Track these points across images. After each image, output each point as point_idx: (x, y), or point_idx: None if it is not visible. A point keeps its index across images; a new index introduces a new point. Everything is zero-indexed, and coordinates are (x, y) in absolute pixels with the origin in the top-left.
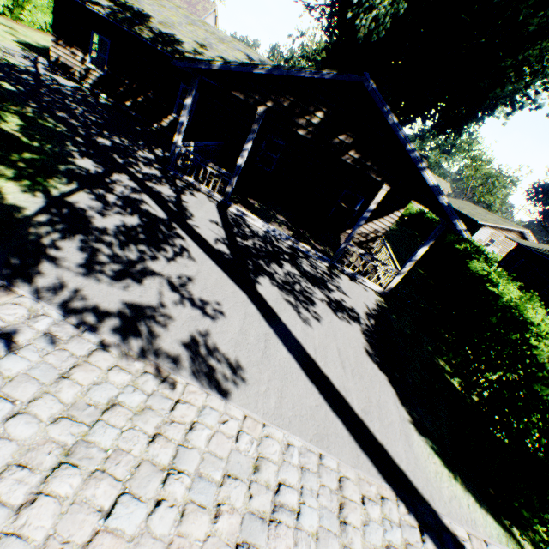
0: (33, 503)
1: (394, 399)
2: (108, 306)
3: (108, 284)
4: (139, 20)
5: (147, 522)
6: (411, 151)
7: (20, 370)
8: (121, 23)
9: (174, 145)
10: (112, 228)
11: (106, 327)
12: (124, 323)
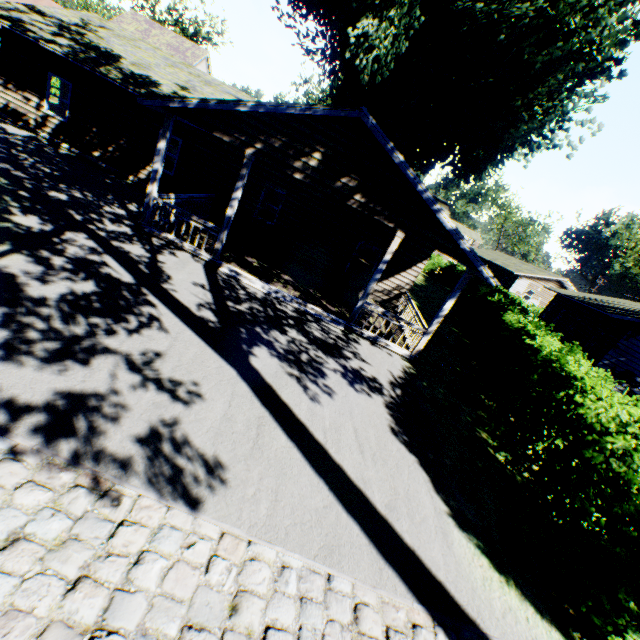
0: None
1: (427, 486)
2: (31, 398)
3: (36, 368)
4: (106, 60)
5: None
6: (423, 192)
7: None
8: (83, 63)
9: (148, 197)
10: (54, 297)
11: (23, 427)
12: (53, 420)
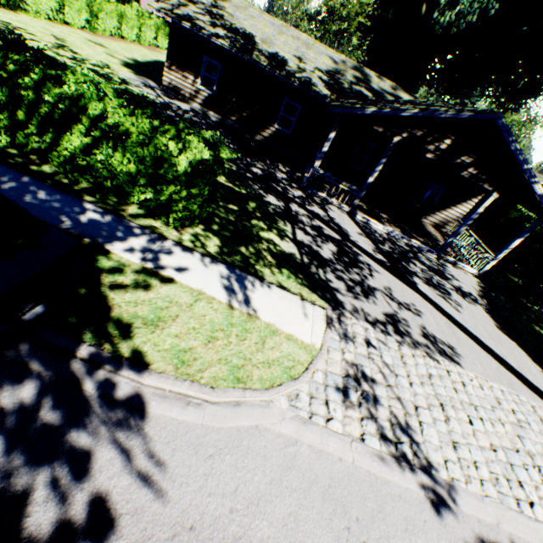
0: (447, 419)
1: (527, 358)
2: (379, 317)
3: (367, 302)
4: (249, 44)
5: (484, 427)
6: (526, 169)
7: (390, 361)
8: (242, 54)
9: (314, 169)
10: (332, 257)
11: (390, 331)
12: (393, 327)
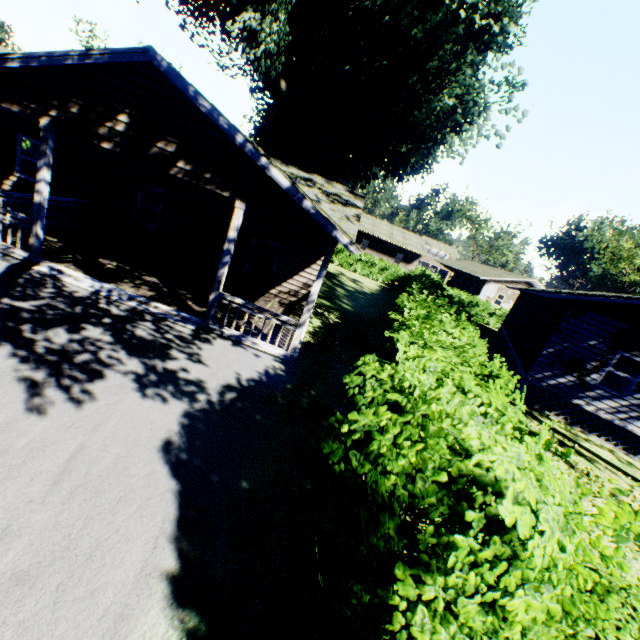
0: None
1: (160, 529)
2: None
3: None
4: None
5: None
6: (244, 145)
7: None
8: None
9: None
10: None
11: None
12: None
